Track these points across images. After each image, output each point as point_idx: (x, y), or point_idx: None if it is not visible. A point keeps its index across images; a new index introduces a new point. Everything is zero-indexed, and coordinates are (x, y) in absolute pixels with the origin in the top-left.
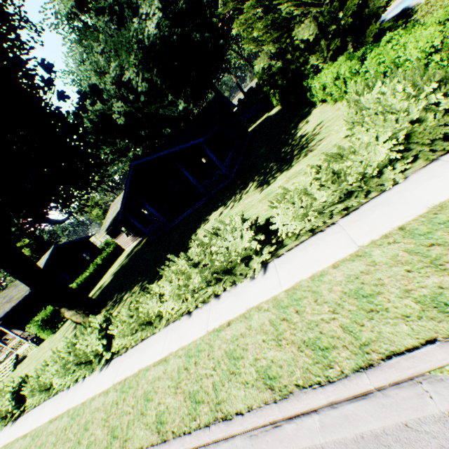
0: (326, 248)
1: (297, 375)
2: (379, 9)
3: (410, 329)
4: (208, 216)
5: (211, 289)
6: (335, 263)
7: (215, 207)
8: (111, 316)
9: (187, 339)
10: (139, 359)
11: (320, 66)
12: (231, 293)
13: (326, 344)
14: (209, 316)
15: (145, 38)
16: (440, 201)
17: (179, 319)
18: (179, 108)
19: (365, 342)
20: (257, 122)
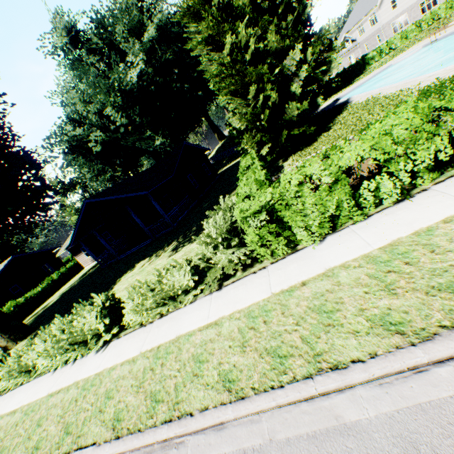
0: (133, 344)
1: (46, 450)
2: (293, 118)
3: (97, 431)
4: (138, 263)
5: (70, 354)
6: (125, 361)
7: (147, 255)
8: (11, 355)
9: (37, 396)
10: (6, 404)
11: (249, 150)
12: (81, 361)
13: (72, 429)
14: (59, 378)
15: (127, 82)
16: (182, 333)
17: (41, 375)
18: (157, 143)
19: (81, 434)
20: (232, 162)
